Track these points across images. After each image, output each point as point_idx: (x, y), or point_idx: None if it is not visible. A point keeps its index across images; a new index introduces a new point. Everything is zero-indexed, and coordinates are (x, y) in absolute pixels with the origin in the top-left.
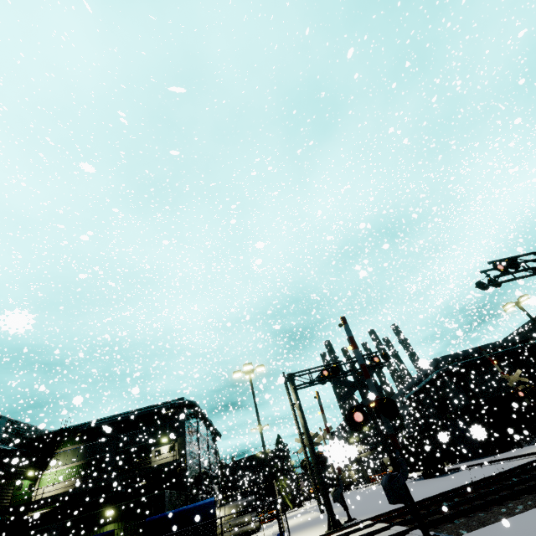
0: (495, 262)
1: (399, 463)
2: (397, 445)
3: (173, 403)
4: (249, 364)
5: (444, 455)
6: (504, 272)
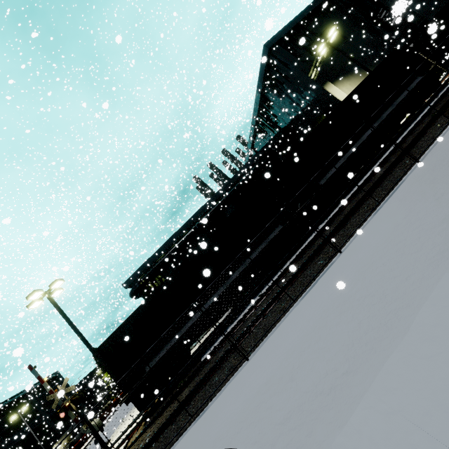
0: None
1: None
2: None
3: None
4: None
5: None
6: None
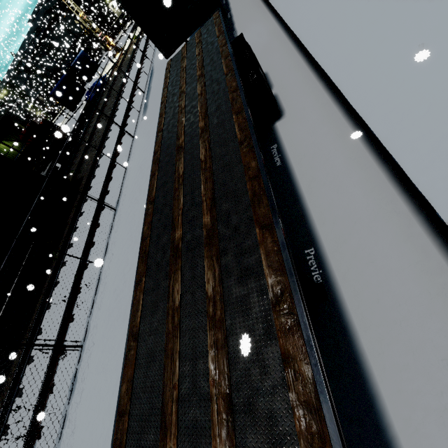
0: None
1: None
2: None
3: None
4: None
5: None
6: None
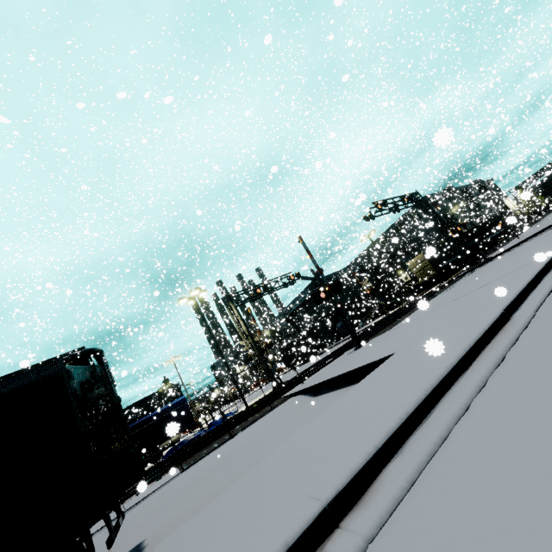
0: (376, 202)
1: (347, 314)
2: (342, 307)
3: (74, 353)
4: (197, 290)
5: (318, 344)
6: (380, 209)
